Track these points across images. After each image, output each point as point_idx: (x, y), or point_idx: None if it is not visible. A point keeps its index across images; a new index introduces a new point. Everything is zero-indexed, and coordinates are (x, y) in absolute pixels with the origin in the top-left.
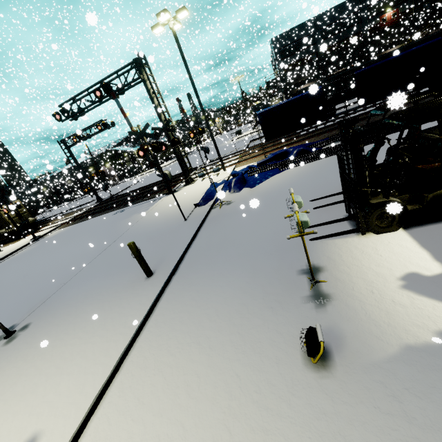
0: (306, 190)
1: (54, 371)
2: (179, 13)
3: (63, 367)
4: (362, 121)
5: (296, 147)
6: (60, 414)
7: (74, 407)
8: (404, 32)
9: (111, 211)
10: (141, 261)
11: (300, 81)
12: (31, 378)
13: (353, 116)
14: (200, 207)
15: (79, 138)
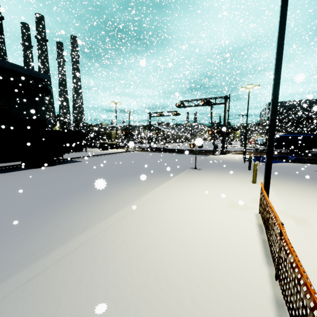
0: (309, 169)
1: (238, 176)
2: (256, 86)
3: (242, 176)
4: None
5: (294, 156)
6: (256, 179)
7: (260, 179)
8: None
9: (170, 153)
10: (251, 163)
11: (279, 129)
12: (230, 175)
13: None
14: (247, 162)
15: (160, 114)
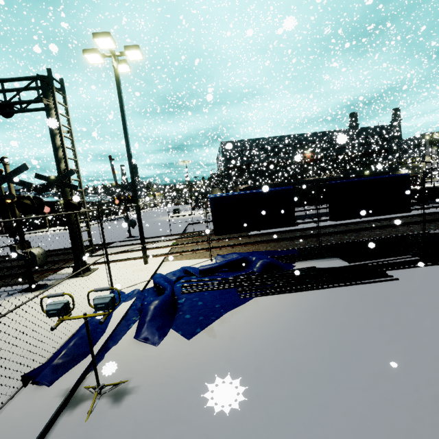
0: (347, 428)
1: None
2: (130, 50)
3: None
4: (327, 236)
5: (261, 256)
6: None
7: None
8: (318, 169)
9: None
10: None
11: (240, 181)
12: None
13: (311, 227)
14: (36, 391)
15: None
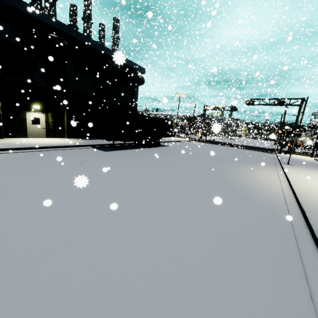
0: None
1: None
2: None
3: None
4: None
5: None
6: None
7: None
8: None
9: (230, 147)
10: None
11: None
12: None
13: None
14: None
15: (217, 108)
